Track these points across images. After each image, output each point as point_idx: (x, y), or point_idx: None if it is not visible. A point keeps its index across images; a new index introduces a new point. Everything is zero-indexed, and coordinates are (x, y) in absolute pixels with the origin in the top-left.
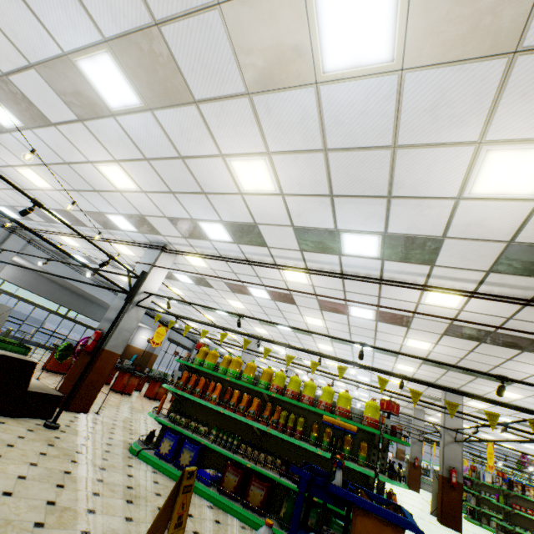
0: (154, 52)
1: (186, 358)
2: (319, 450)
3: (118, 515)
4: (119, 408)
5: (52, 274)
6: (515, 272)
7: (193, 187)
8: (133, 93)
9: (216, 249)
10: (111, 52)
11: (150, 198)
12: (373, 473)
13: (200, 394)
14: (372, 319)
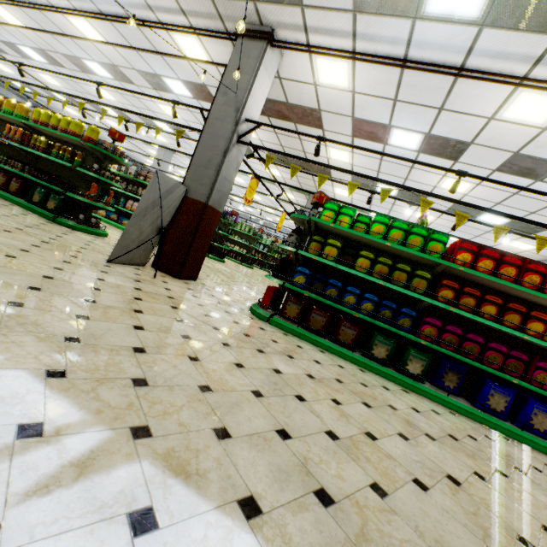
0: None
1: None
2: (46, 155)
3: None
4: None
5: None
6: None
7: None
8: None
9: None
10: None
11: None
12: (71, 165)
13: None
14: (192, 98)
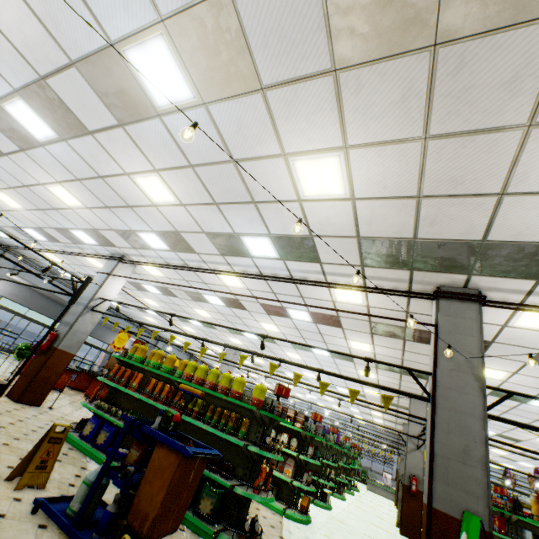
0: (50, 98)
1: (122, 353)
2: (205, 425)
3: (3, 463)
4: (81, 408)
5: (20, 283)
6: (380, 265)
7: (120, 201)
8: (49, 128)
9: (162, 257)
10: (23, 98)
11: (95, 214)
12: (242, 443)
13: (123, 382)
14: (311, 322)
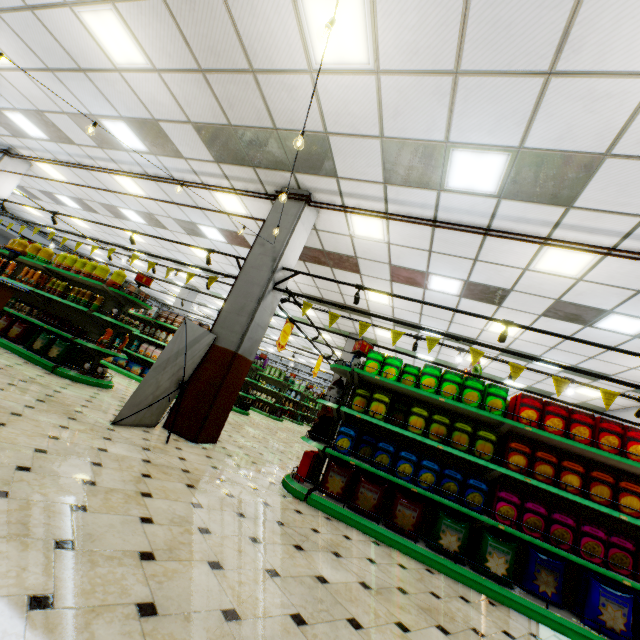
0: None
1: (3, 249)
2: (61, 299)
3: None
4: None
5: None
6: (229, 161)
7: None
8: None
9: (49, 151)
10: None
11: None
12: (88, 309)
13: None
14: (227, 242)
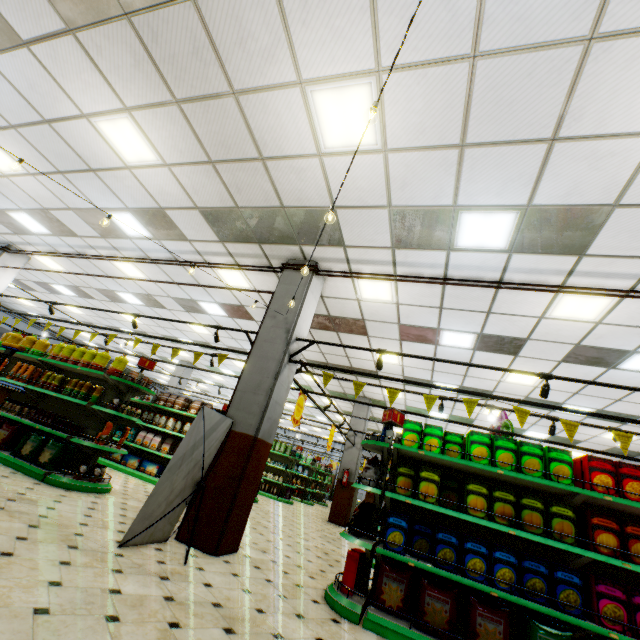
0: None
1: None
2: (57, 393)
3: None
4: None
5: None
6: (234, 240)
7: None
8: None
9: (50, 245)
10: None
11: None
12: (87, 402)
13: None
14: (227, 316)
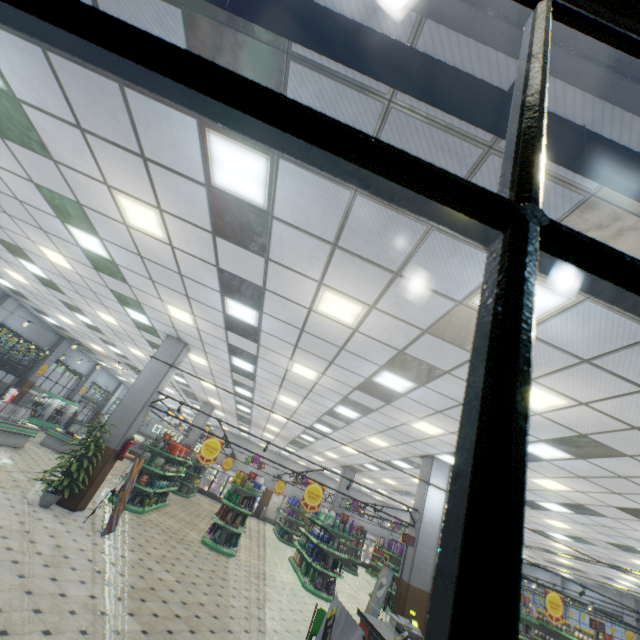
0: None
1: None
2: None
3: None
4: None
5: None
6: None
7: None
8: None
9: (630, 566)
10: None
11: None
12: None
13: None
14: None
